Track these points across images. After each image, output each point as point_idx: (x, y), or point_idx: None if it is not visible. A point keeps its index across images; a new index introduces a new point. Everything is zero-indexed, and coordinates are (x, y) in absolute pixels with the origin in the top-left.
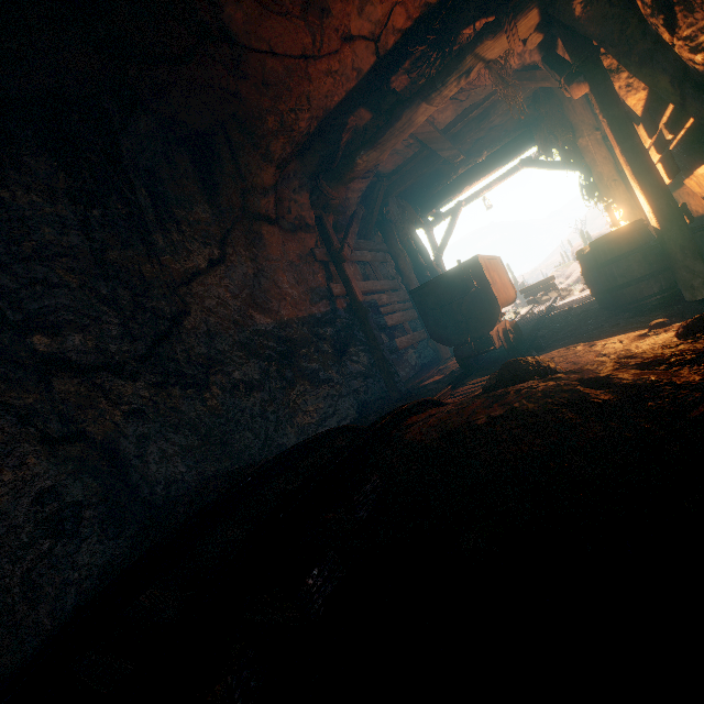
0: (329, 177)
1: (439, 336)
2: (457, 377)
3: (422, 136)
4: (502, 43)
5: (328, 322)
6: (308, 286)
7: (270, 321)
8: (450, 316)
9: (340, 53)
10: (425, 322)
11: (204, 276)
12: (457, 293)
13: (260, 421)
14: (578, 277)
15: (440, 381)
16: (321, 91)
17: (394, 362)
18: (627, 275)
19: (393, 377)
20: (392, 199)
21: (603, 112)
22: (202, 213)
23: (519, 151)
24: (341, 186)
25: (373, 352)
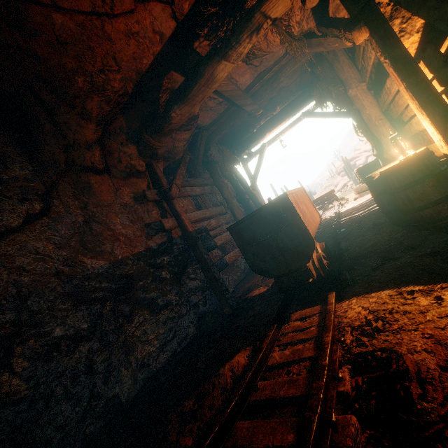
0: (150, 130)
1: (259, 268)
2: (280, 308)
3: (228, 94)
4: (285, 0)
5: (164, 251)
6: (143, 223)
7: (103, 263)
8: (267, 249)
9: (136, 13)
10: (244, 256)
11: (16, 234)
12: (271, 228)
13: (84, 380)
14: (342, 185)
15: (265, 294)
16: (127, 53)
17: (227, 269)
18: (423, 199)
19: (224, 295)
20: (212, 145)
21: (385, 53)
22: (20, 170)
23: (302, 105)
24: (162, 137)
25: (205, 274)
